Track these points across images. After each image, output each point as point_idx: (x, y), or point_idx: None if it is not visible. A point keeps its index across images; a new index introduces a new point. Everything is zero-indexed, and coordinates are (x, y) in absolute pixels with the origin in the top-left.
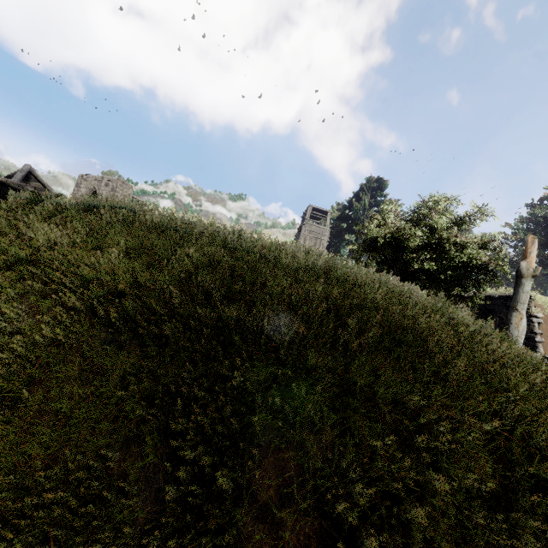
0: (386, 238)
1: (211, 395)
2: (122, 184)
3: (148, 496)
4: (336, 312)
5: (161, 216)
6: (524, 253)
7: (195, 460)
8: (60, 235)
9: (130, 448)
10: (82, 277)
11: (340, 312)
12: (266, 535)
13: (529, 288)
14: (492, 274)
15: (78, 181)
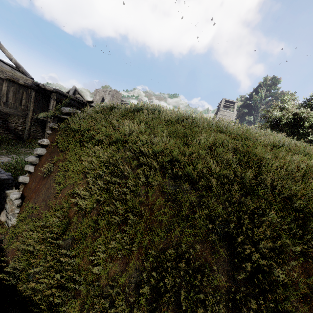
0: (286, 119)
1: (252, 223)
2: (116, 93)
3: (223, 272)
4: (310, 175)
5: (174, 113)
6: None
7: (245, 258)
8: (133, 126)
9: (204, 245)
10: (153, 150)
11: None
12: (306, 310)
13: None
14: None
15: (95, 93)
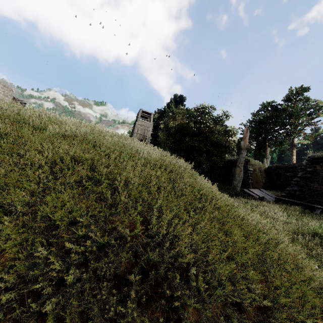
0: (177, 128)
1: None
2: (3, 87)
3: None
4: None
5: None
6: (243, 137)
7: None
8: None
9: None
10: None
11: (57, 161)
12: None
13: (244, 155)
14: (228, 148)
15: None
